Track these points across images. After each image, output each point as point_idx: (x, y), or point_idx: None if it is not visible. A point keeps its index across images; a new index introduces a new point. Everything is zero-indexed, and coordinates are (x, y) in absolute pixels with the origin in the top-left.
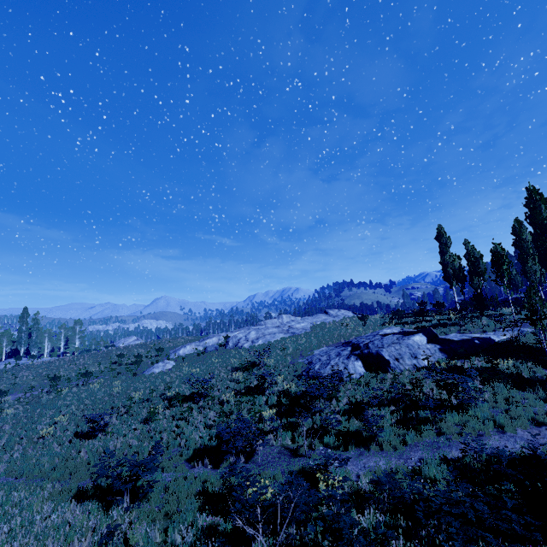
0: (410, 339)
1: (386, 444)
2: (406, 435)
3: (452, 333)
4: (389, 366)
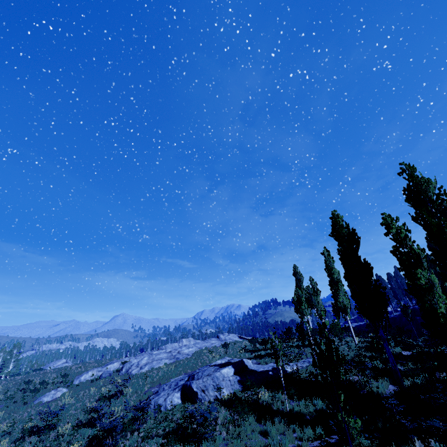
0: (219, 371)
1: None
2: None
3: (271, 363)
4: (197, 397)
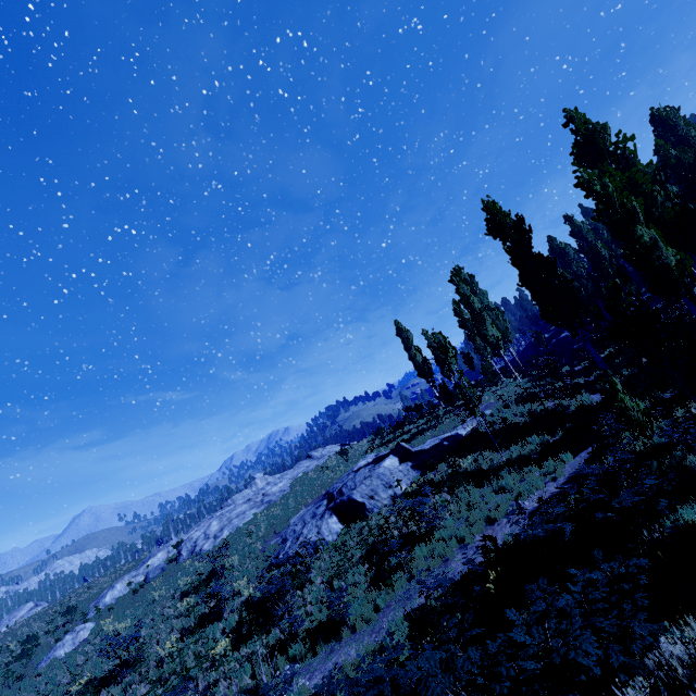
0: (381, 467)
1: (359, 620)
2: (376, 598)
3: (429, 439)
4: (366, 509)
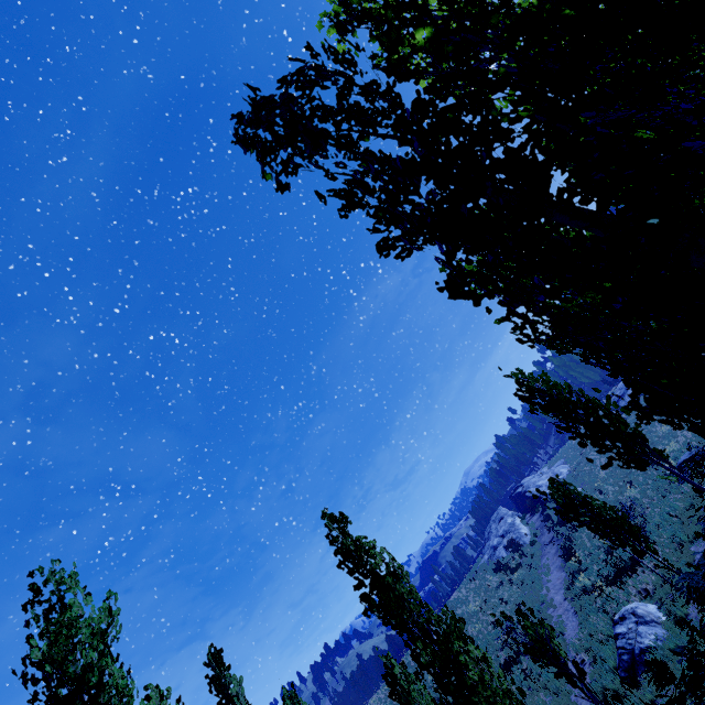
0: None
1: None
2: None
3: None
4: None
